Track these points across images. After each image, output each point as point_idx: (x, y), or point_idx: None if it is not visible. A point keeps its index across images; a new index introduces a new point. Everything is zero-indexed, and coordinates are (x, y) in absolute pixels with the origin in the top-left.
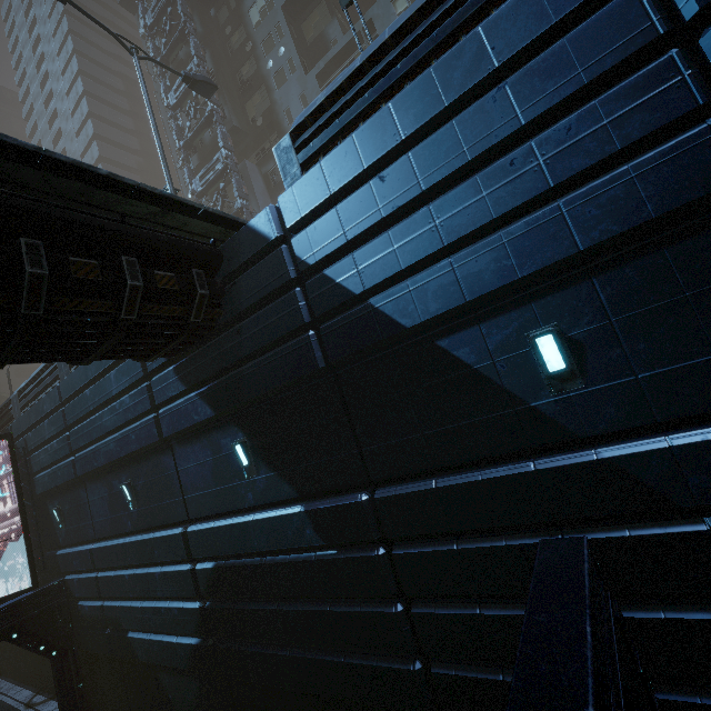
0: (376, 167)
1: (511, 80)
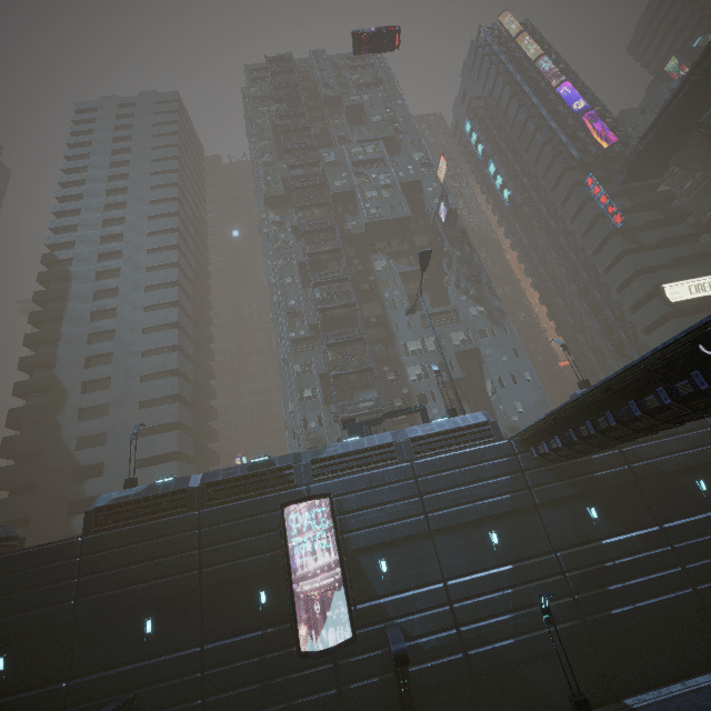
0: None
1: None
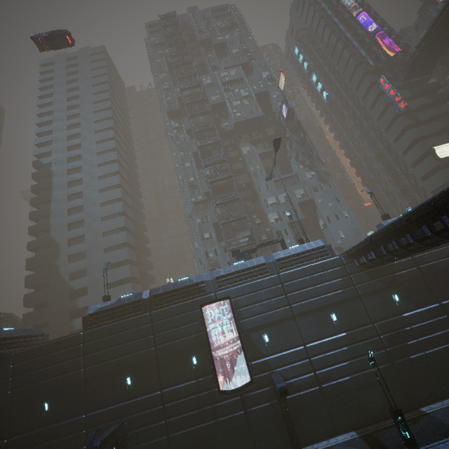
0: None
1: None
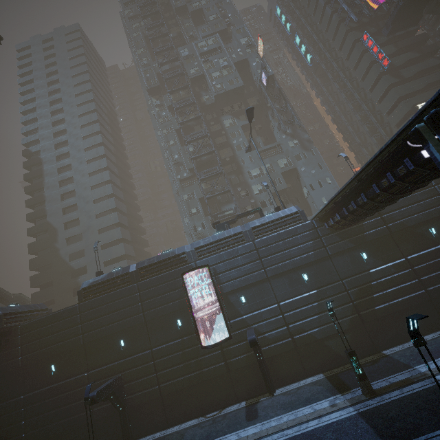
0: None
1: (419, 193)
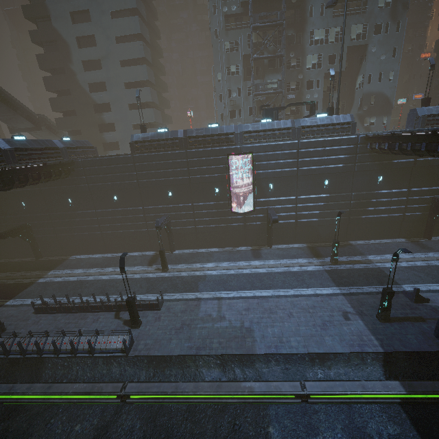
0: None
1: None
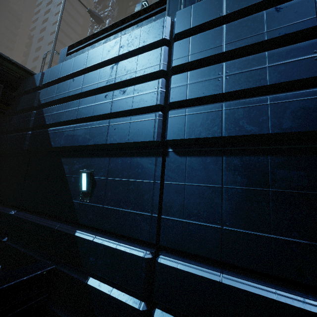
0: (75, 74)
1: (120, 62)
